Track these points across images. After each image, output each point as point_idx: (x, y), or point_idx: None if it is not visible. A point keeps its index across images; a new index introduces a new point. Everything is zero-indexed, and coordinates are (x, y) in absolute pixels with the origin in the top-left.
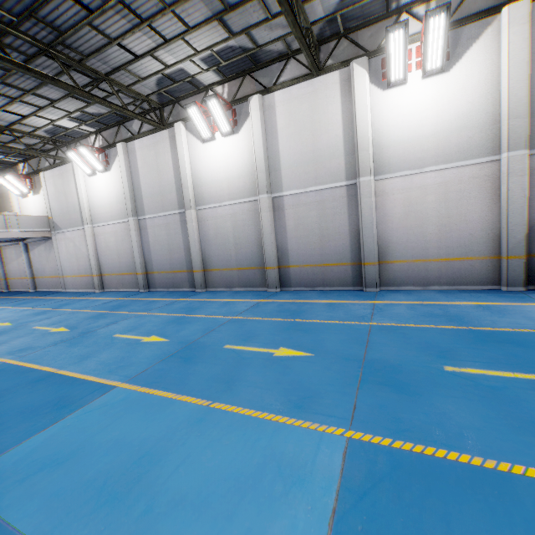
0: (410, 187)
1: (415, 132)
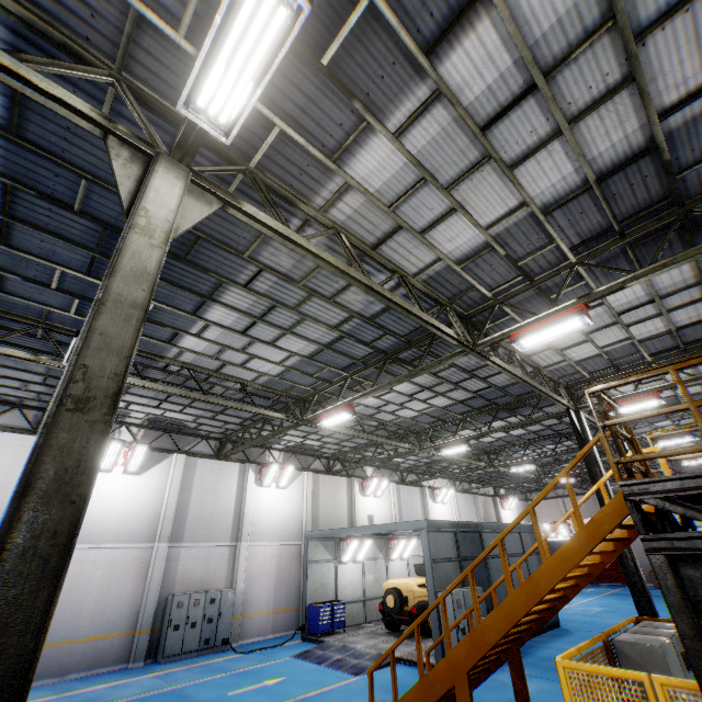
0: (85, 560)
1: (106, 511)
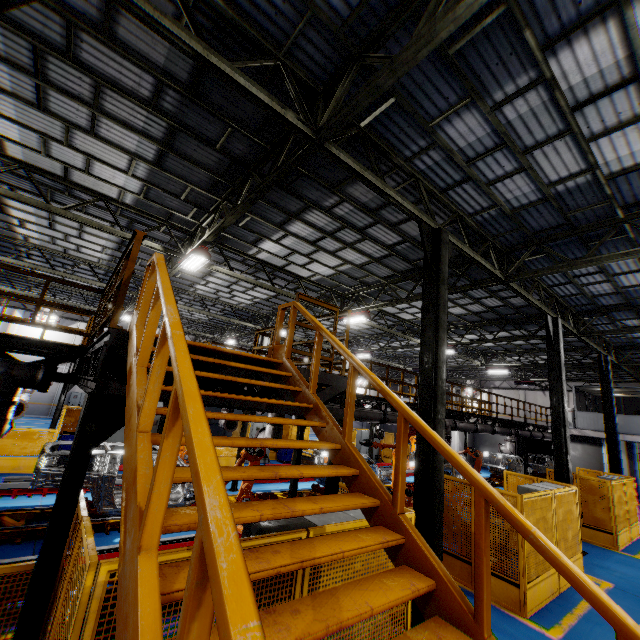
0: None
1: None
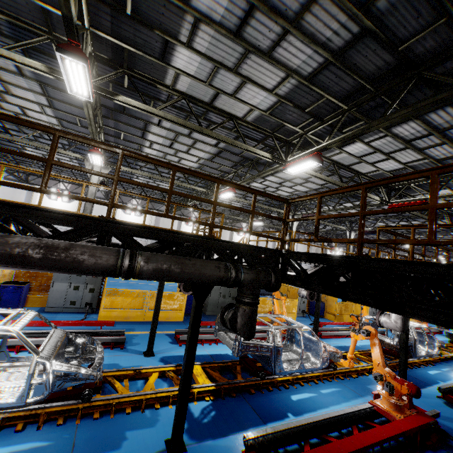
0: None
1: None
